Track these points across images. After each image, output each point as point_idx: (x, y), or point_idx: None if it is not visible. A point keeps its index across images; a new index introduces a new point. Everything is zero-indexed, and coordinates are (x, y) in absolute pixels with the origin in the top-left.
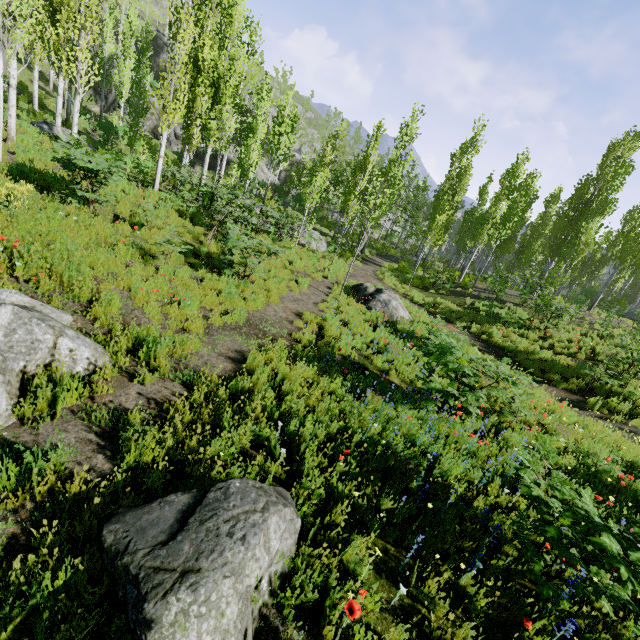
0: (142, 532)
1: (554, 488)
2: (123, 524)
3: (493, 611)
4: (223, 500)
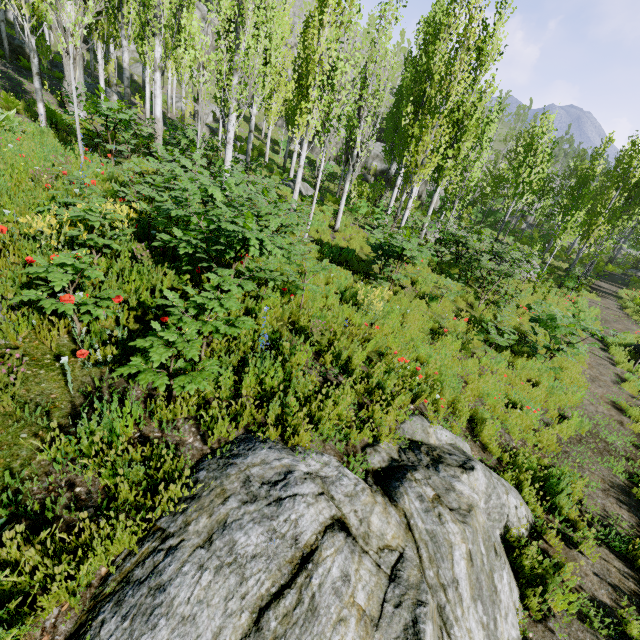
0: None
1: None
2: None
3: None
4: None
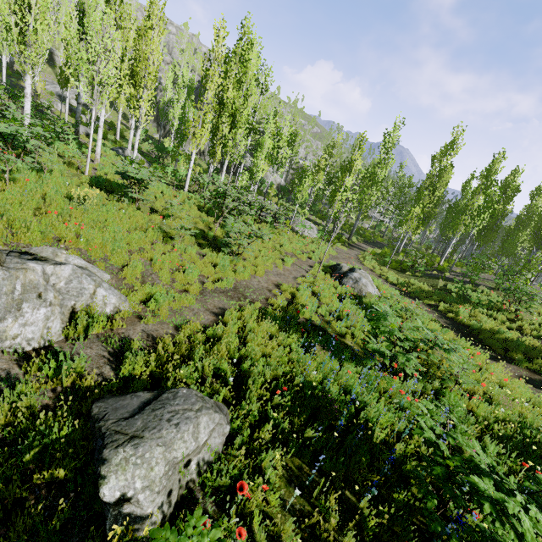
0: (115, 410)
1: (449, 435)
2: (106, 403)
3: (383, 533)
4: (171, 399)
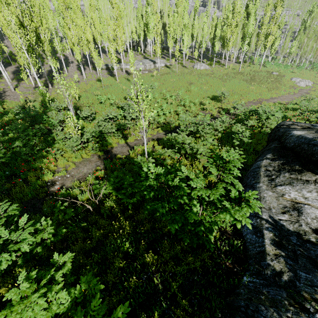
0: None
1: None
2: None
3: None
4: None
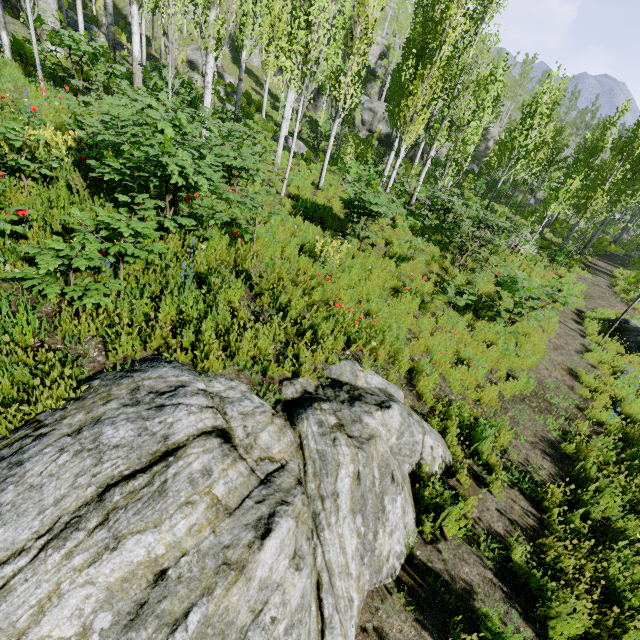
0: None
1: None
2: None
3: None
4: None
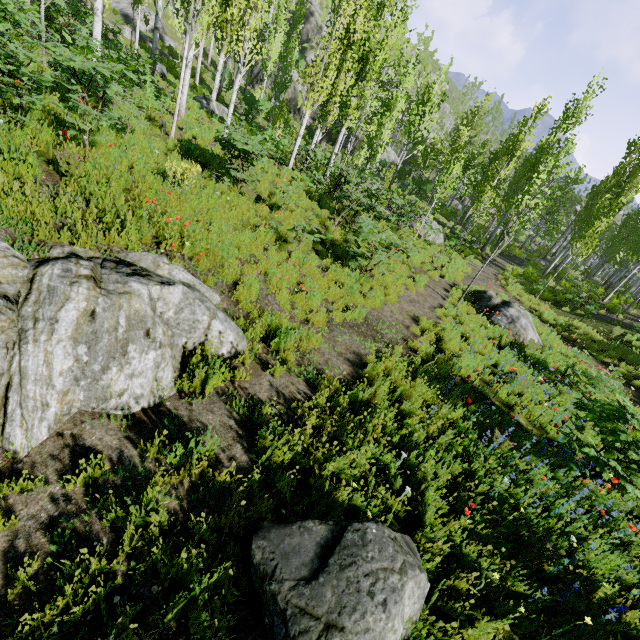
0: (286, 558)
1: None
2: (269, 542)
3: None
4: (361, 546)
